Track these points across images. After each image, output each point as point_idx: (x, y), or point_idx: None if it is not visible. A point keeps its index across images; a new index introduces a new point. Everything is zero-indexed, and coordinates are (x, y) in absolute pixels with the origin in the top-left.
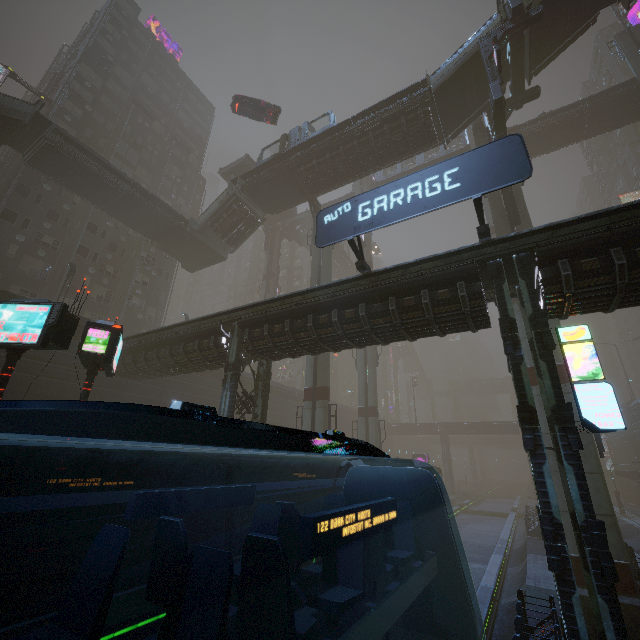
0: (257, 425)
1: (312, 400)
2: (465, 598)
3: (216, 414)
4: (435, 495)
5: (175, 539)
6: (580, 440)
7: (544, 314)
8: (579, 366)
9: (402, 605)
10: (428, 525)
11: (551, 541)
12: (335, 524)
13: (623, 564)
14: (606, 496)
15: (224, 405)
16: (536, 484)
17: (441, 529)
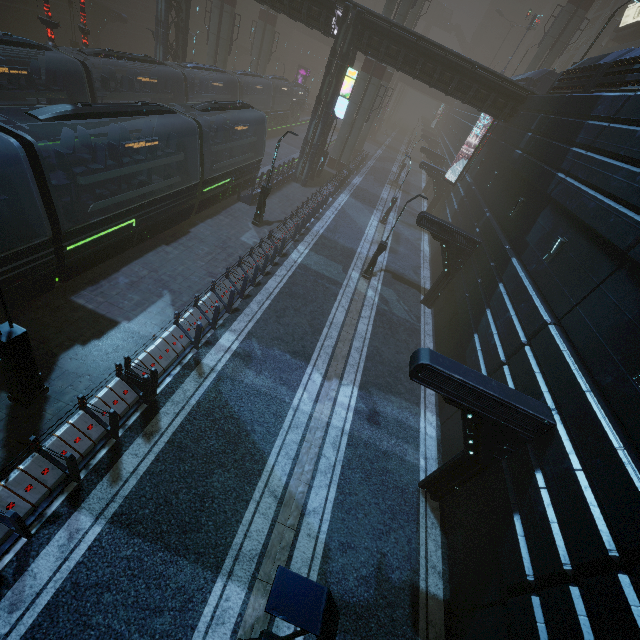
0: (224, 105)
1: (221, 2)
2: (263, 148)
3: (218, 103)
4: (264, 123)
5: (208, 121)
6: (328, 118)
7: (348, 56)
8: (345, 89)
9: (246, 142)
10: (260, 130)
11: (303, 145)
12: (237, 128)
13: (345, 164)
14: (356, 139)
15: (161, 7)
16: (309, 127)
17: (263, 132)
